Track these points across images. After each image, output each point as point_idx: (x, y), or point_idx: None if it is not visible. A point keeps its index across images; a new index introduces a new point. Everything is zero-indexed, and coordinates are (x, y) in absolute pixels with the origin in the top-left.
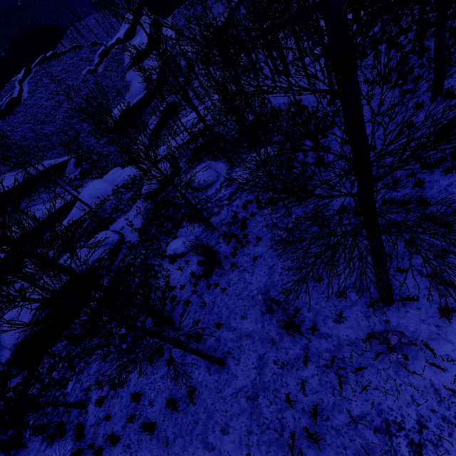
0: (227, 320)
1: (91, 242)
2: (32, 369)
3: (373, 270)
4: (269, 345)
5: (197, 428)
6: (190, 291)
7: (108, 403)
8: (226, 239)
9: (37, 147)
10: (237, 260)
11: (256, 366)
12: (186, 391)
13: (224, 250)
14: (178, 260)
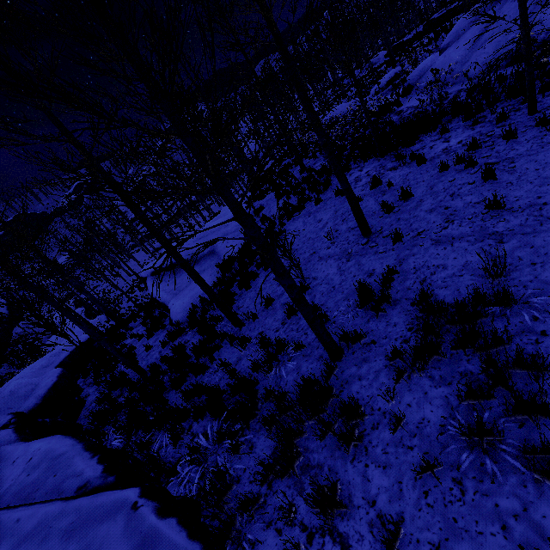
0: None
1: (430, 58)
2: None
3: None
4: None
5: None
6: None
7: None
8: None
9: None
10: None
11: None
12: None
13: None
14: None
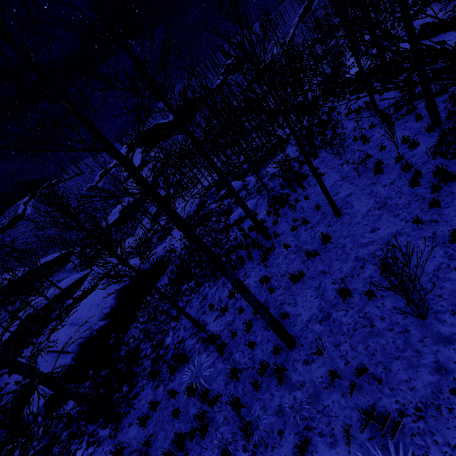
0: (323, 204)
1: None
2: (100, 369)
3: (416, 126)
4: (371, 186)
5: (346, 247)
6: (272, 220)
7: (232, 308)
8: (284, 188)
9: (38, 248)
10: (305, 186)
11: (370, 197)
12: (316, 245)
13: (287, 192)
14: (244, 221)
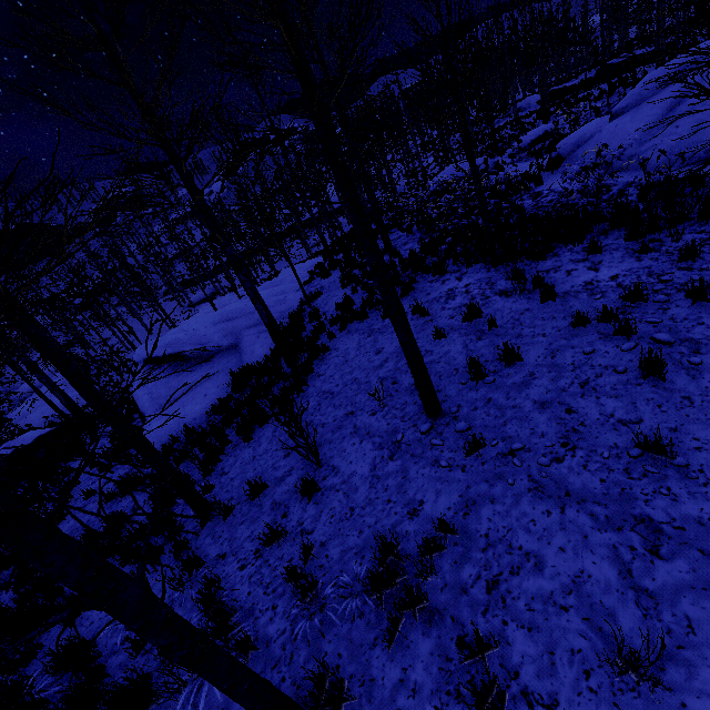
0: None
1: (595, 123)
2: None
3: None
4: None
5: None
6: None
7: None
8: None
9: None
10: None
11: None
12: None
13: None
14: None
